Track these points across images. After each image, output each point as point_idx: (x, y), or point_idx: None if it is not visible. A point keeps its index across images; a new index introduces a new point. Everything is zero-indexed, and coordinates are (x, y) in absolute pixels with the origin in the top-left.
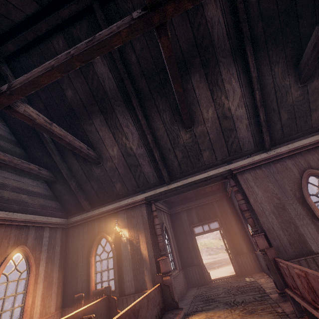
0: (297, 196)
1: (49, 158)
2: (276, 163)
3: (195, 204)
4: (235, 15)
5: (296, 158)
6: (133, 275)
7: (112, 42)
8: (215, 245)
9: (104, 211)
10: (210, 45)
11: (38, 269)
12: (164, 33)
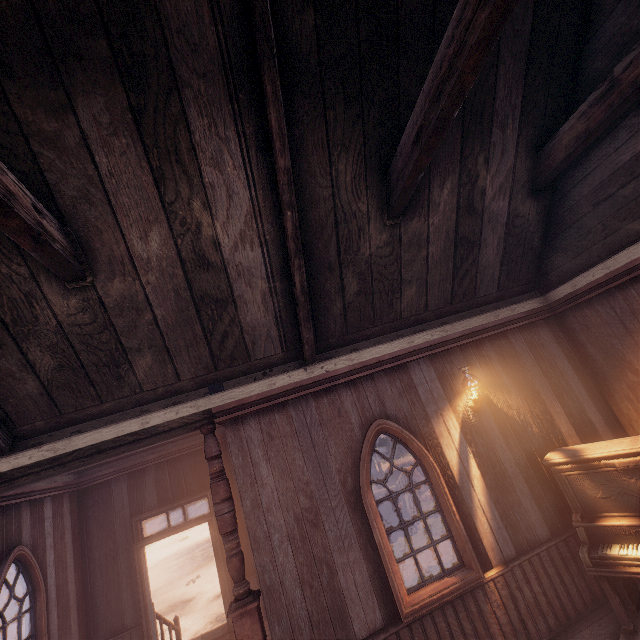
0: (349, 486)
1: None
2: (322, 397)
3: (156, 457)
4: None
5: (362, 387)
6: None
7: None
8: None
9: None
10: (149, 7)
11: None
12: None
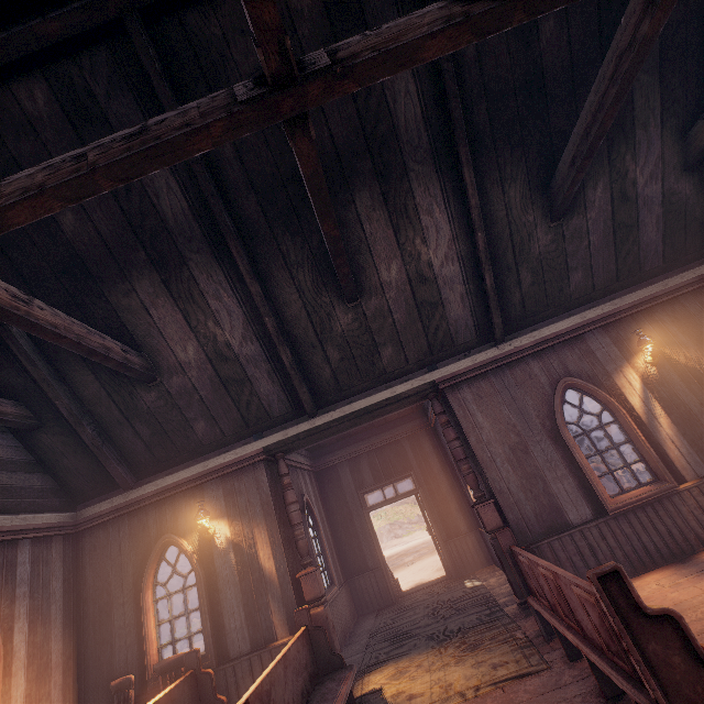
0: (548, 426)
1: (19, 373)
2: (513, 366)
3: (366, 447)
4: (437, 82)
5: (546, 356)
6: (246, 615)
7: (191, 145)
8: (406, 516)
9: (169, 485)
10: (392, 135)
11: (11, 642)
12: (302, 130)
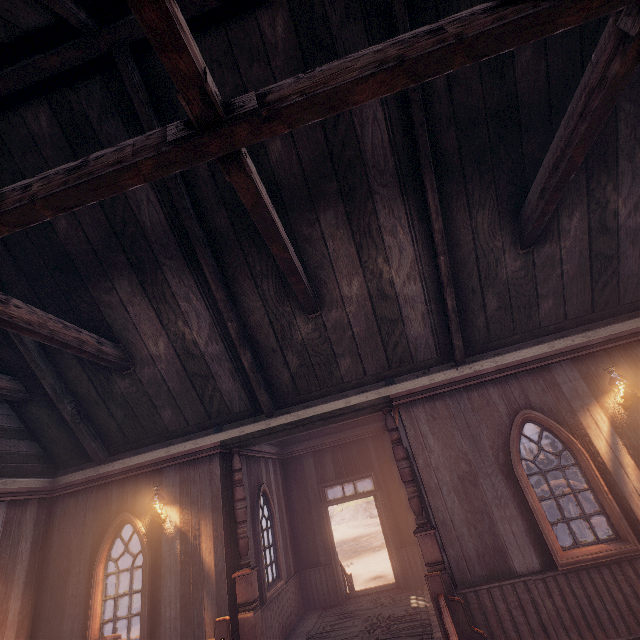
0: (501, 460)
1: (15, 352)
2: (472, 390)
3: (332, 441)
4: (406, 110)
5: (507, 384)
6: (181, 607)
7: (123, 180)
8: None
9: (134, 465)
10: (358, 159)
11: None
12: (237, 166)
